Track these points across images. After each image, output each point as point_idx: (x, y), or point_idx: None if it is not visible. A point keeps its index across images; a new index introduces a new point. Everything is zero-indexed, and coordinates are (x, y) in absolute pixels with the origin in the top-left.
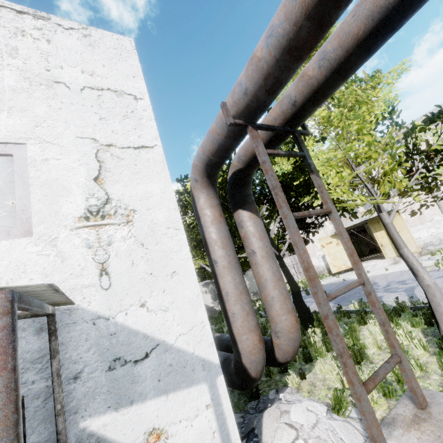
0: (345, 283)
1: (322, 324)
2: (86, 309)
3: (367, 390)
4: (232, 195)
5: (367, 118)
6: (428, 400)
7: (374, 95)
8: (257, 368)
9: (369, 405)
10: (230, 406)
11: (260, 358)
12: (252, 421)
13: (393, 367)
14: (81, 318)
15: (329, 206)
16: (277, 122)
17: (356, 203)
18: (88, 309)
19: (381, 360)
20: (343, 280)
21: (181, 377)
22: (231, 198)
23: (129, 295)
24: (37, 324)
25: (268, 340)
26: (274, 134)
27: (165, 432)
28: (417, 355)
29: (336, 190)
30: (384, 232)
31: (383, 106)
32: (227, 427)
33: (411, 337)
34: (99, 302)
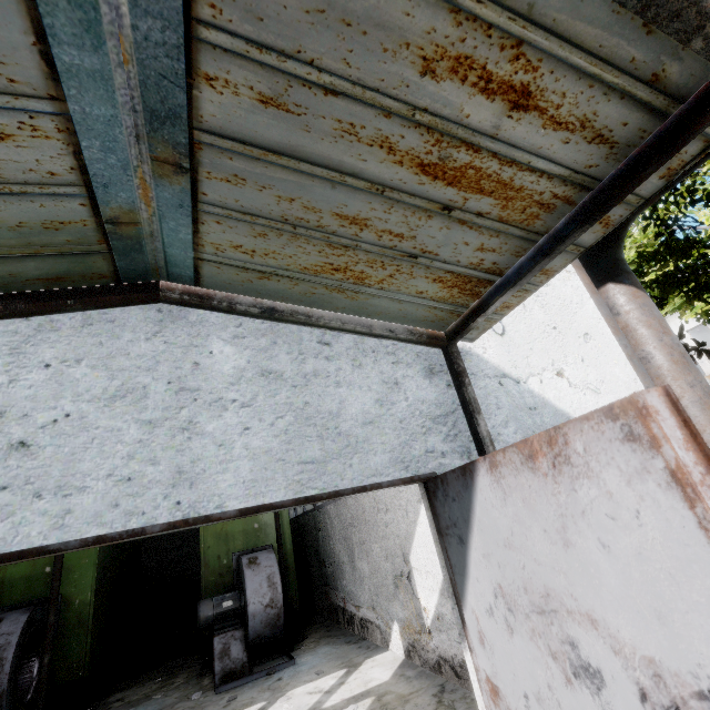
0: None
1: None
2: (481, 357)
3: None
4: (590, 262)
5: None
6: None
7: None
8: None
9: None
10: None
11: None
12: None
13: None
14: (480, 370)
15: None
16: None
17: None
18: (485, 358)
19: None
20: None
21: None
22: (586, 267)
23: (535, 353)
24: (422, 361)
25: None
26: None
27: None
28: None
29: None
30: None
31: None
32: None
33: None
34: (496, 352)
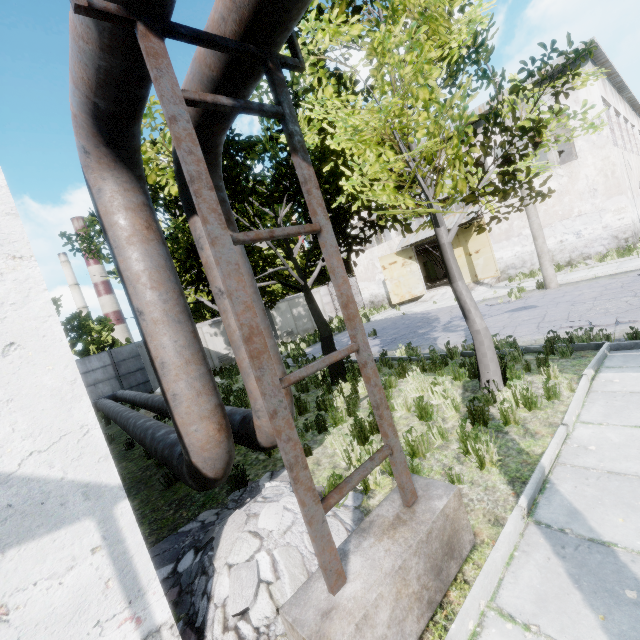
0: (403, 318)
1: (354, 378)
2: None
3: (326, 507)
4: (182, 187)
5: (438, 55)
6: (420, 493)
7: (447, 5)
8: (216, 467)
9: (324, 527)
10: (142, 540)
11: (220, 453)
12: (214, 528)
13: (378, 464)
14: None
15: (318, 220)
16: (228, 29)
17: (398, 211)
18: None
19: (406, 425)
20: (403, 314)
21: (36, 520)
22: (181, 192)
23: None
24: None
25: (252, 419)
26: (229, 59)
27: (2, 606)
28: (446, 418)
29: (374, 186)
30: (462, 249)
31: (464, 34)
32: (134, 568)
33: (445, 397)
34: None
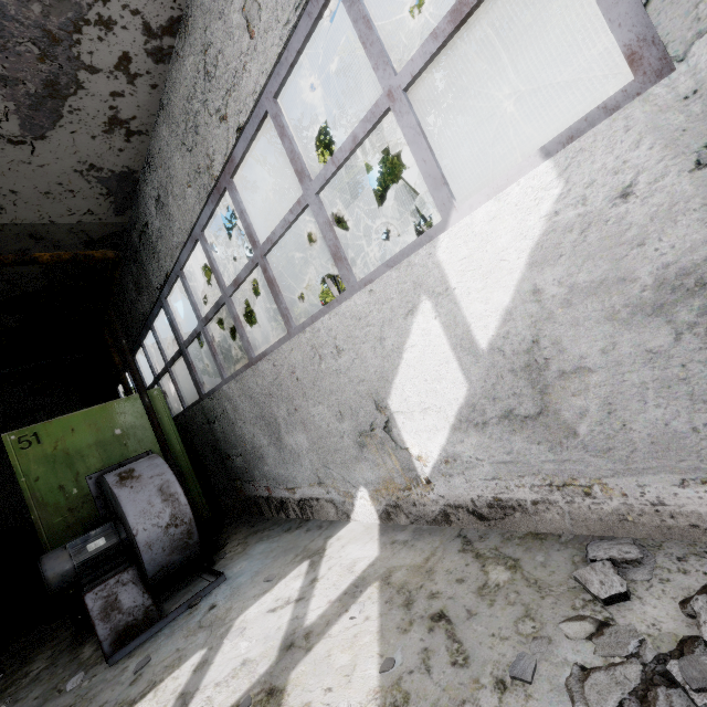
0: None
1: None
2: None
3: None
4: None
5: None
6: None
7: None
8: None
9: None
10: None
11: None
12: None
13: None
14: None
15: None
16: None
17: None
18: None
19: None
20: None
21: None
22: None
23: None
24: None
25: None
26: None
27: None
28: None
29: None
30: None
31: None
32: None
33: None
34: None
